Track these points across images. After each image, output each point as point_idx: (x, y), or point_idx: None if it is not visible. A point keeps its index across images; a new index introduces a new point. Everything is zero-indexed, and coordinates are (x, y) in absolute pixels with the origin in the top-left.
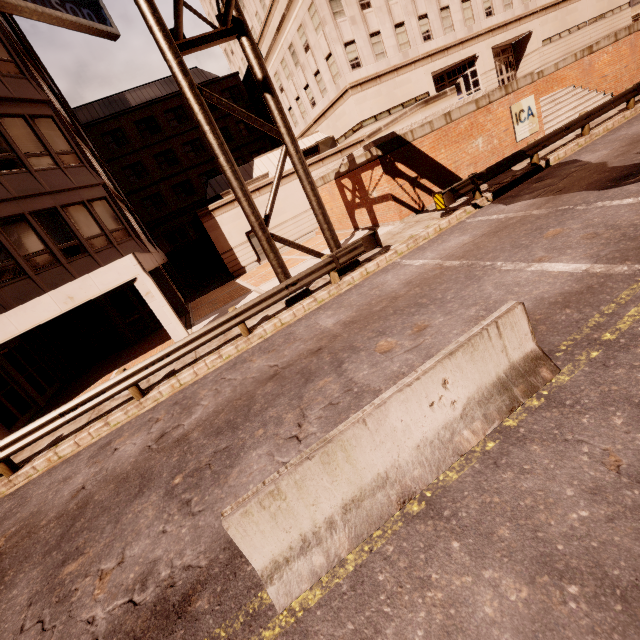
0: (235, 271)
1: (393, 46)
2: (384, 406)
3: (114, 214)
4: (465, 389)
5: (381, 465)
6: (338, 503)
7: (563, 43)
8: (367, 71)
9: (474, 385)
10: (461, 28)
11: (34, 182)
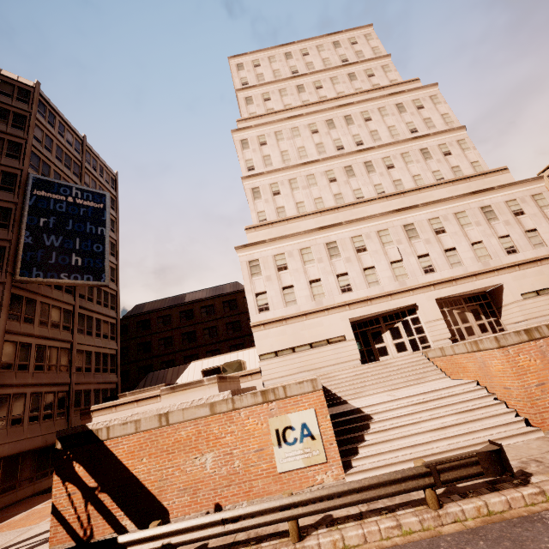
0: None
1: (306, 296)
2: None
3: None
4: None
5: None
6: None
7: None
8: (274, 314)
9: None
10: (390, 282)
11: None
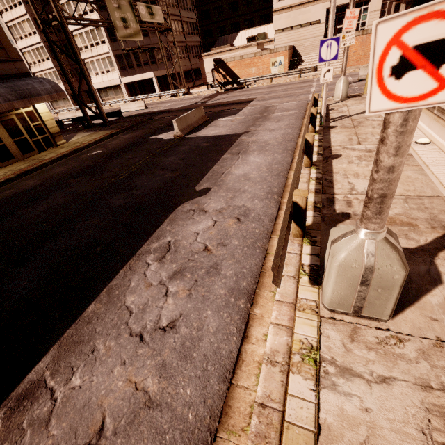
0: (204, 83)
1: None
2: (130, 103)
3: (167, 52)
4: (137, 106)
5: (130, 107)
6: (127, 108)
7: None
8: (286, 3)
9: (138, 106)
10: None
11: (150, 41)
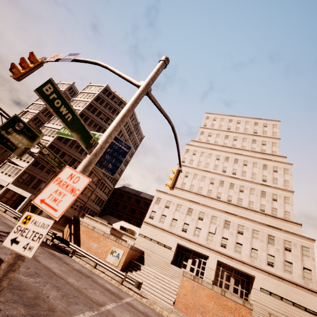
0: None
1: (168, 223)
2: None
3: None
4: None
5: None
6: None
7: (283, 305)
8: (153, 222)
9: None
10: (203, 239)
11: None
